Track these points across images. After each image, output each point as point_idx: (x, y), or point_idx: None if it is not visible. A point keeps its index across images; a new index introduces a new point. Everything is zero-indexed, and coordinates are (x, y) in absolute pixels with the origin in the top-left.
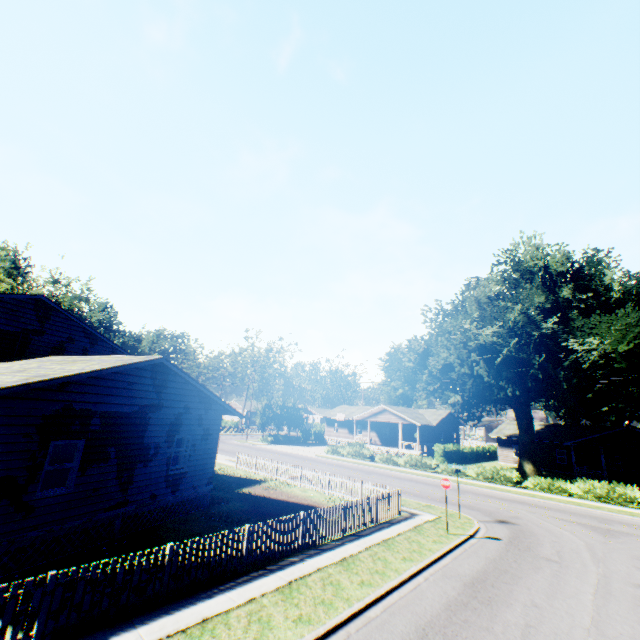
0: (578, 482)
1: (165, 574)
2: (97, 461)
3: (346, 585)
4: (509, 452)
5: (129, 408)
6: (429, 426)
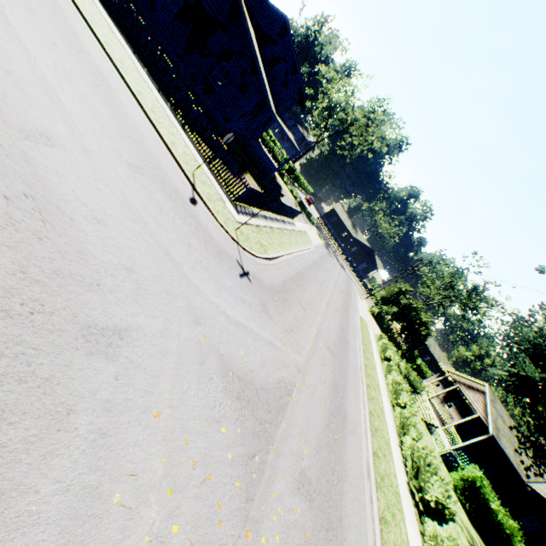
0: None
1: (117, 5)
2: (183, 22)
3: (110, 41)
4: None
5: (210, 11)
6: (521, 482)
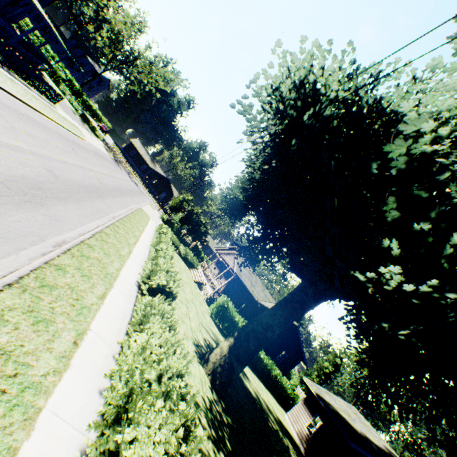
0: (164, 336)
1: None
2: None
3: None
4: (305, 417)
5: None
6: (256, 304)
